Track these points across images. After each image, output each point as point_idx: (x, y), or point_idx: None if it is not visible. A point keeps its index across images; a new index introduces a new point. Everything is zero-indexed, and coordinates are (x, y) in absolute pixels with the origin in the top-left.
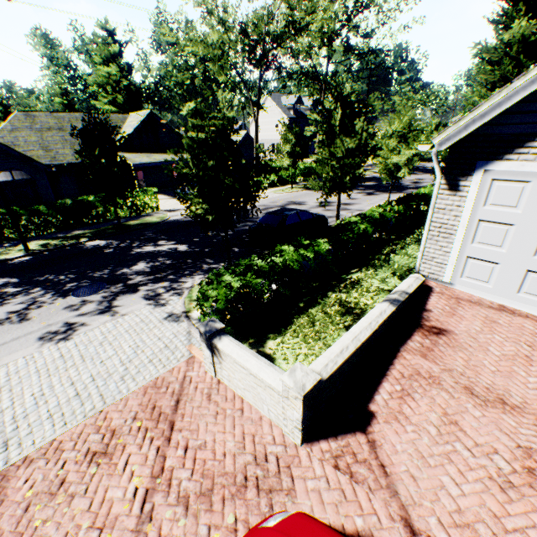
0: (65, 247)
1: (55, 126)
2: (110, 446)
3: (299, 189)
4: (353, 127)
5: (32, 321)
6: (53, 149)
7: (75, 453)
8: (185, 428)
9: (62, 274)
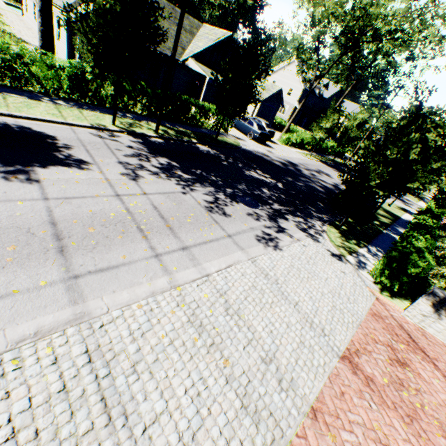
0: (183, 142)
1: None
2: (400, 358)
3: (315, 158)
4: (442, 153)
5: (234, 219)
6: None
7: (381, 356)
8: (437, 359)
9: (210, 174)
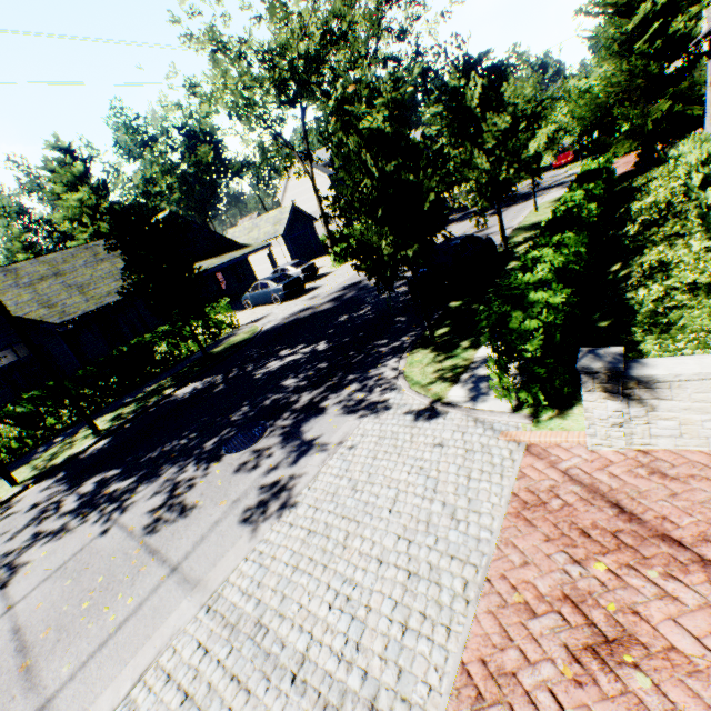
0: (149, 410)
1: (48, 272)
2: (604, 626)
3: None
4: (497, 100)
5: (200, 508)
6: (57, 302)
7: (547, 668)
8: (710, 533)
9: (181, 438)
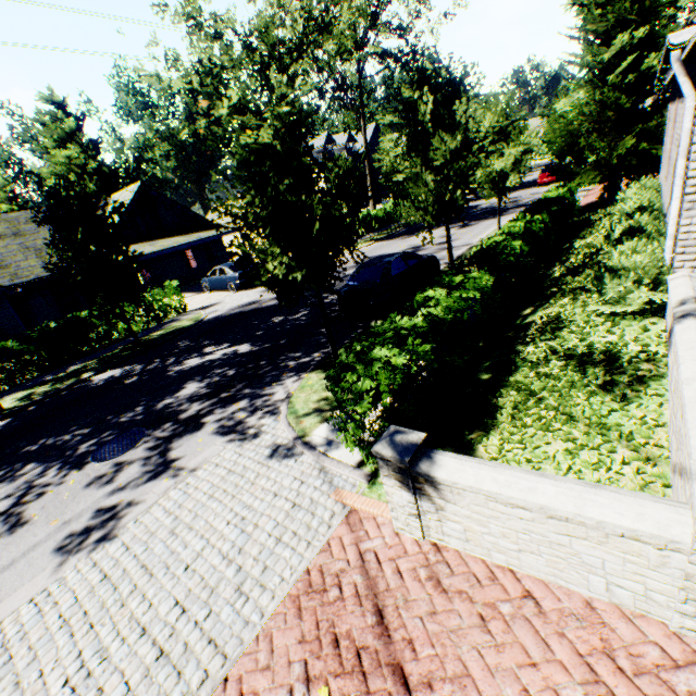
0: (61, 393)
1: (8, 231)
2: None
3: (367, 243)
4: (451, 118)
5: (32, 525)
6: (11, 264)
7: None
8: (436, 676)
9: (66, 433)
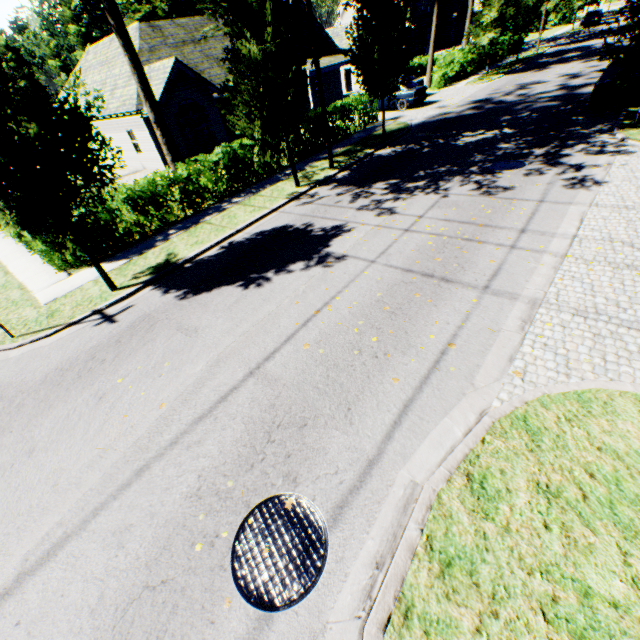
0: (362, 160)
1: (186, 38)
2: None
3: (496, 76)
4: None
5: (521, 187)
6: (202, 71)
7: None
8: None
9: (434, 168)
